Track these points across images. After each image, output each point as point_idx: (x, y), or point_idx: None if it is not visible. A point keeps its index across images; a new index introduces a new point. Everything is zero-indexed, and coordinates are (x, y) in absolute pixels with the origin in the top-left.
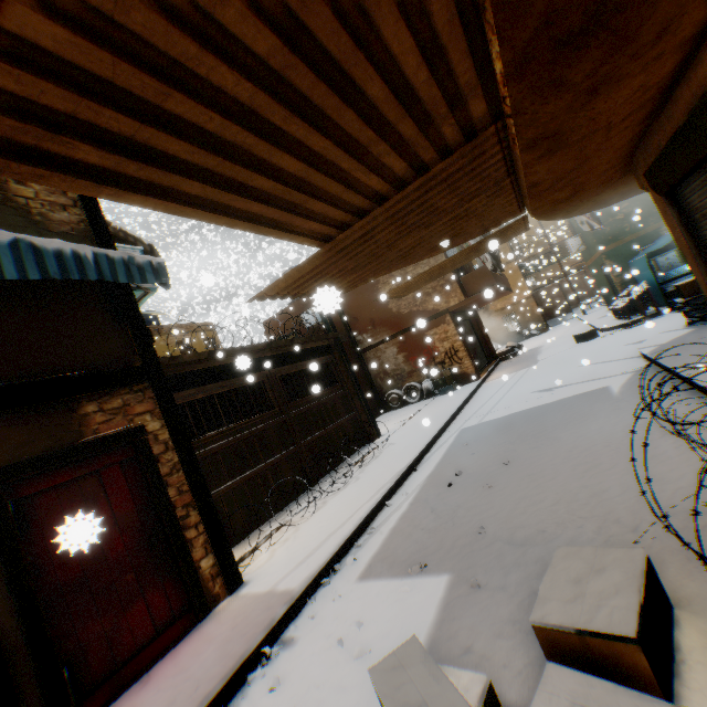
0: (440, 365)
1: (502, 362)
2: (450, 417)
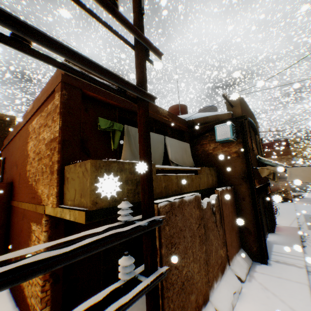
0: (278, 193)
1: (294, 198)
2: (294, 210)
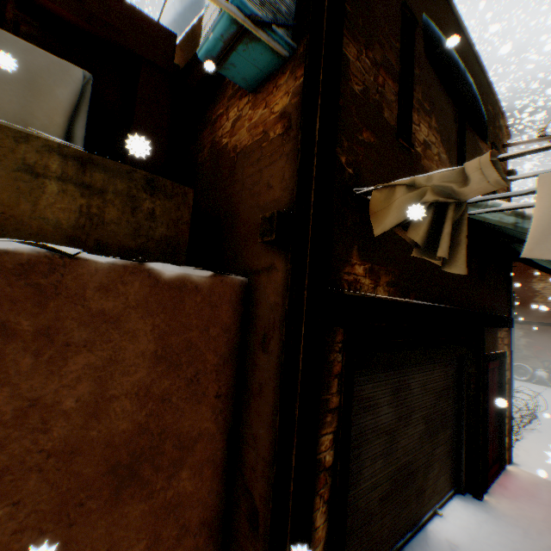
0: None
1: None
2: None
